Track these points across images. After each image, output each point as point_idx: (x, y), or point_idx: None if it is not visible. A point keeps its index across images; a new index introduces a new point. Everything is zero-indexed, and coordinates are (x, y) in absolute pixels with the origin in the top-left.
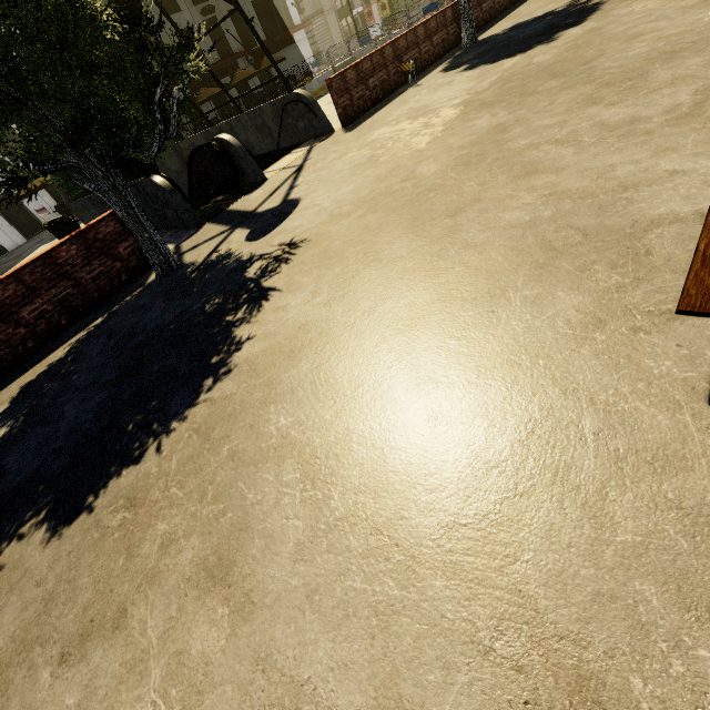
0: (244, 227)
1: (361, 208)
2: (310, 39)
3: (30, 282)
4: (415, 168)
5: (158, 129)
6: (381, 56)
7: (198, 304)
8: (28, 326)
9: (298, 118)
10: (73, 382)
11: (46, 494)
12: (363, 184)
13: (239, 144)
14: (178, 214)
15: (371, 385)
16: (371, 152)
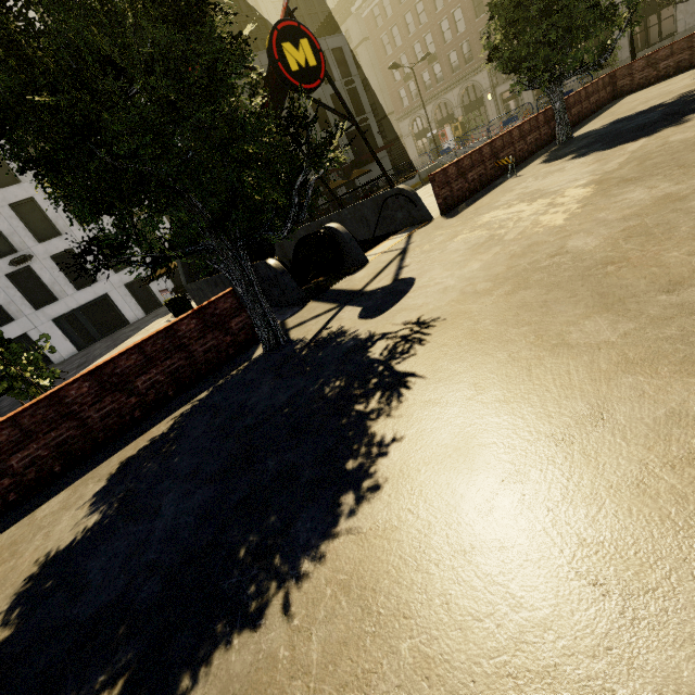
0: (354, 305)
1: (503, 284)
2: (389, 157)
3: (150, 352)
4: (563, 242)
5: (292, 212)
6: (479, 154)
7: (314, 385)
8: (139, 396)
9: (398, 209)
10: (174, 465)
11: (126, 644)
12: (494, 261)
13: (345, 231)
14: (284, 293)
15: (688, 571)
16: (488, 232)
